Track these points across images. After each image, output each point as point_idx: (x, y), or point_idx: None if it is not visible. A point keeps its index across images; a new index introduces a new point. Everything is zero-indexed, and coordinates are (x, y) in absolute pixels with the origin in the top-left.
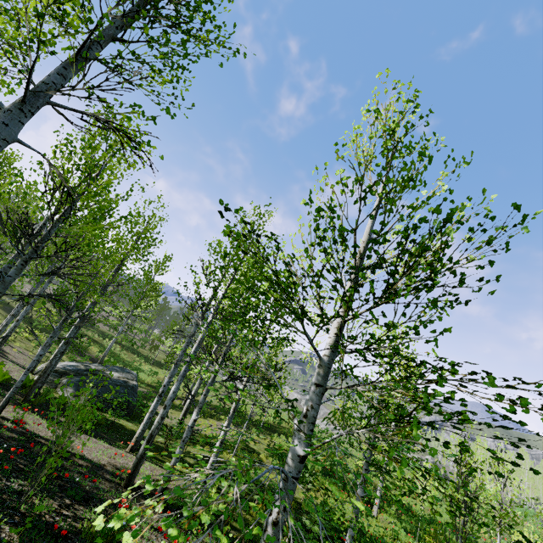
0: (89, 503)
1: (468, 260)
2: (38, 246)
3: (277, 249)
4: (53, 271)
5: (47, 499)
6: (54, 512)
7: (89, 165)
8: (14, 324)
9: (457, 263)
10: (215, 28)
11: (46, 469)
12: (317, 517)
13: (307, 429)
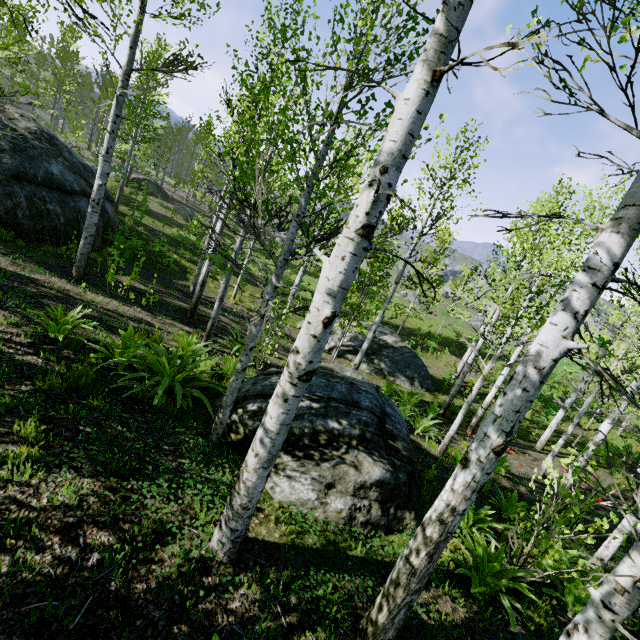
0: None
1: None
2: None
3: None
4: None
5: None
6: None
7: None
8: (372, 336)
9: None
10: None
11: None
12: None
13: None
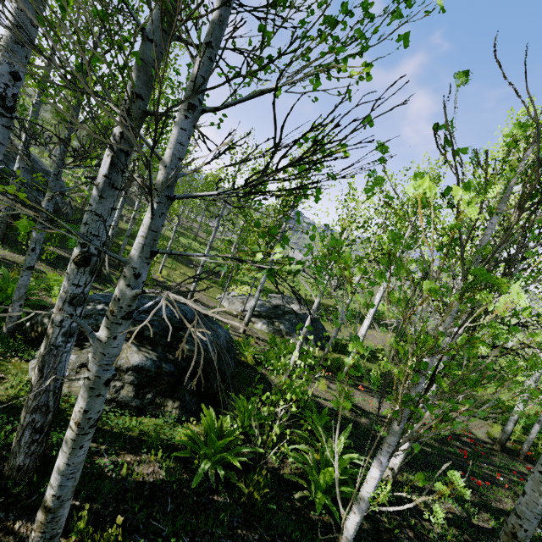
0: None
1: None
2: None
3: None
4: None
5: None
6: None
7: None
8: (258, 295)
9: None
10: None
11: None
12: None
13: None
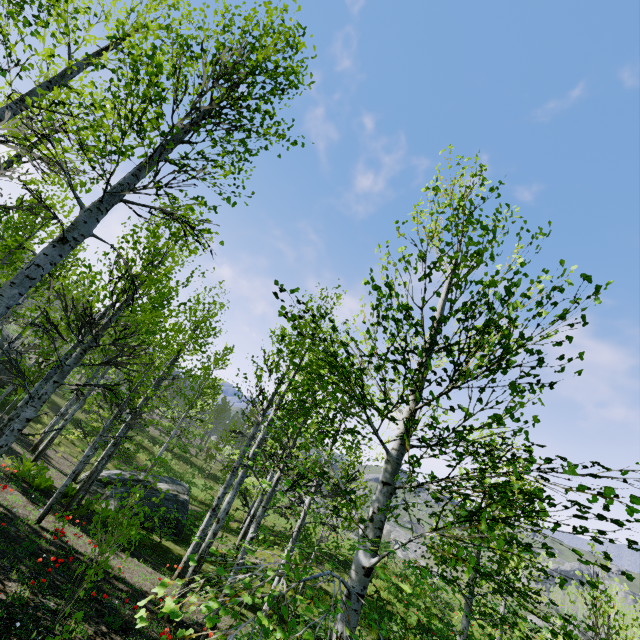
0: (127, 634)
1: (542, 336)
2: (98, 334)
3: (333, 329)
4: (110, 361)
5: (83, 623)
6: (89, 638)
7: (152, 254)
8: (62, 423)
9: (528, 339)
10: (274, 124)
11: (85, 583)
12: (380, 634)
13: (373, 536)
